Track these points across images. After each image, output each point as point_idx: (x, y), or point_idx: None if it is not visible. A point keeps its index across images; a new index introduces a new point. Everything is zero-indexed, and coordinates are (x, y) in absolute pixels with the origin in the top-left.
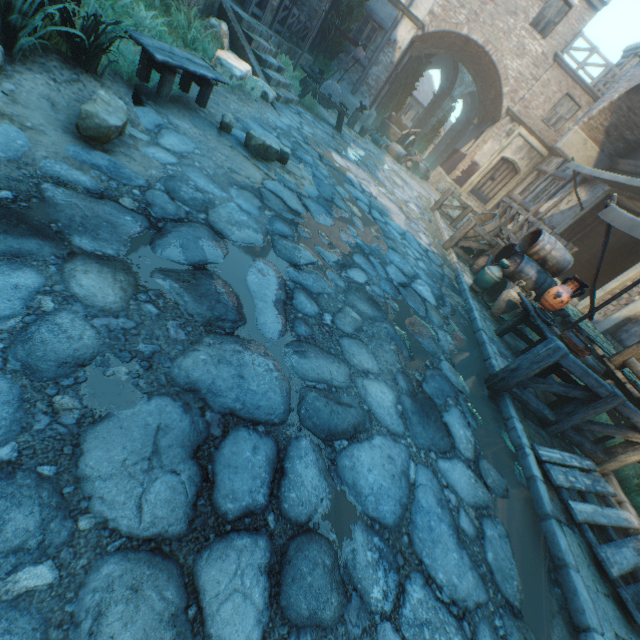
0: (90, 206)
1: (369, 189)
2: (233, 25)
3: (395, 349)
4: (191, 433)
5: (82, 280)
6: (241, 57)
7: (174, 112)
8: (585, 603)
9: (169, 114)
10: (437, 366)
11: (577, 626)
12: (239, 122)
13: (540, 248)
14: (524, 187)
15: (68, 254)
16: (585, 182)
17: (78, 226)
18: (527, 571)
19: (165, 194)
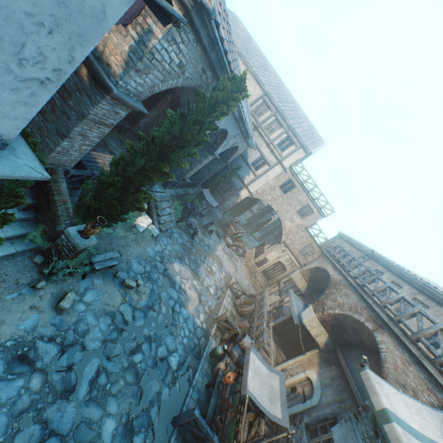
0: (47, 346)
1: (185, 285)
2: (151, 204)
3: (132, 400)
4: (40, 436)
5: (34, 380)
6: (150, 214)
7: (98, 273)
8: None
9: (95, 277)
10: (149, 409)
11: None
12: (128, 264)
13: (243, 343)
14: (286, 279)
15: (34, 370)
16: (302, 295)
17: (40, 357)
18: None
19: (73, 331)
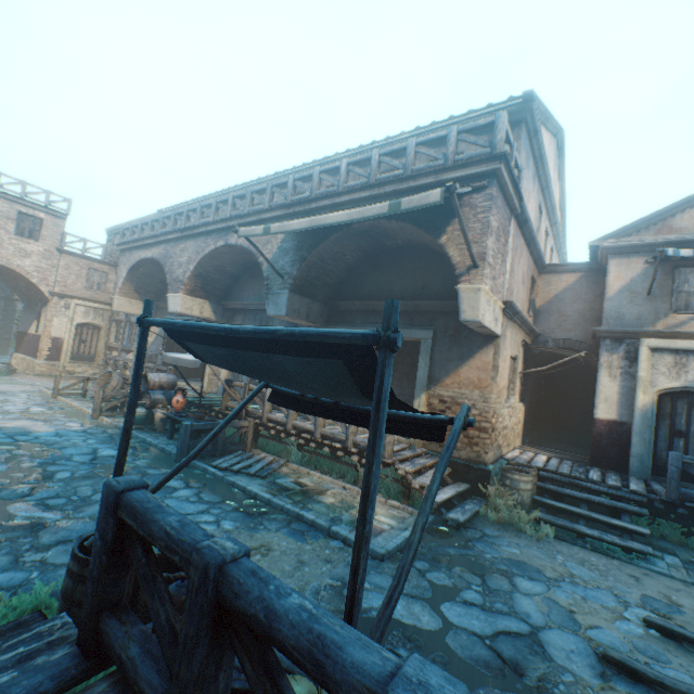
0: None
1: None
2: None
3: None
4: None
5: None
6: None
7: None
8: (242, 484)
9: None
10: (147, 474)
11: (244, 491)
12: None
13: (154, 382)
14: (116, 335)
15: None
16: None
17: None
18: (223, 493)
19: None
